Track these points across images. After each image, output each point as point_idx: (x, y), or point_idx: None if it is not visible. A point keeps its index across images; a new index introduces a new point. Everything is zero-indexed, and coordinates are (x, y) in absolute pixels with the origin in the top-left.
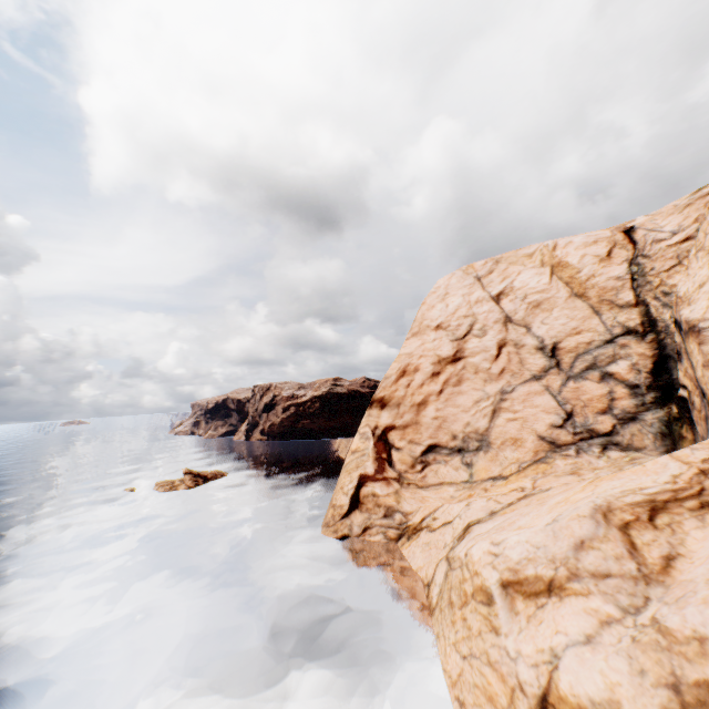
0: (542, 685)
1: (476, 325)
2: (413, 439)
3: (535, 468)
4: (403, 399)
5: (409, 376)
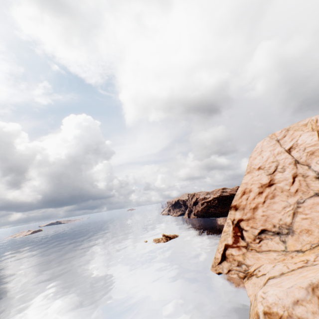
0: None
1: (279, 166)
2: (253, 226)
3: None
4: (245, 205)
5: (246, 194)
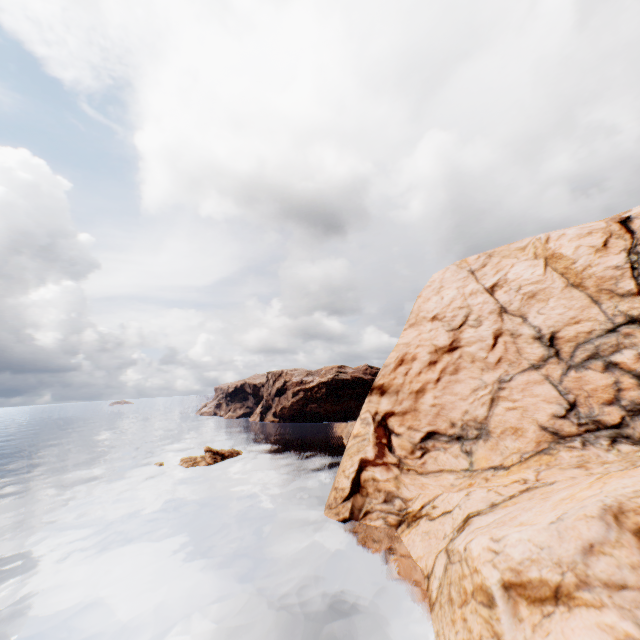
0: None
1: (471, 315)
2: (412, 425)
3: (538, 459)
4: (402, 386)
5: (407, 364)
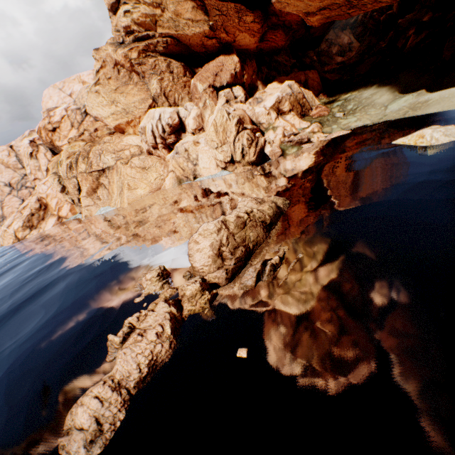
0: (14, 231)
1: None
2: None
3: None
4: None
5: None
